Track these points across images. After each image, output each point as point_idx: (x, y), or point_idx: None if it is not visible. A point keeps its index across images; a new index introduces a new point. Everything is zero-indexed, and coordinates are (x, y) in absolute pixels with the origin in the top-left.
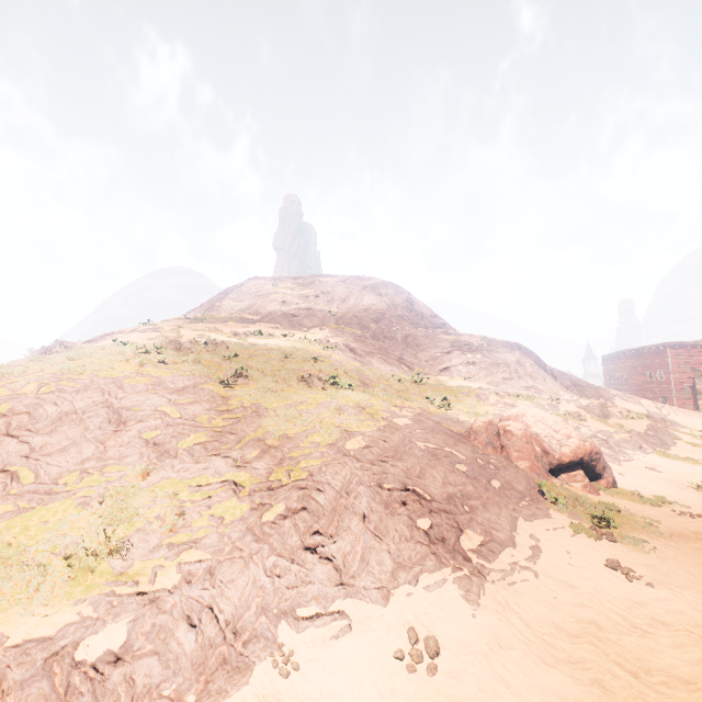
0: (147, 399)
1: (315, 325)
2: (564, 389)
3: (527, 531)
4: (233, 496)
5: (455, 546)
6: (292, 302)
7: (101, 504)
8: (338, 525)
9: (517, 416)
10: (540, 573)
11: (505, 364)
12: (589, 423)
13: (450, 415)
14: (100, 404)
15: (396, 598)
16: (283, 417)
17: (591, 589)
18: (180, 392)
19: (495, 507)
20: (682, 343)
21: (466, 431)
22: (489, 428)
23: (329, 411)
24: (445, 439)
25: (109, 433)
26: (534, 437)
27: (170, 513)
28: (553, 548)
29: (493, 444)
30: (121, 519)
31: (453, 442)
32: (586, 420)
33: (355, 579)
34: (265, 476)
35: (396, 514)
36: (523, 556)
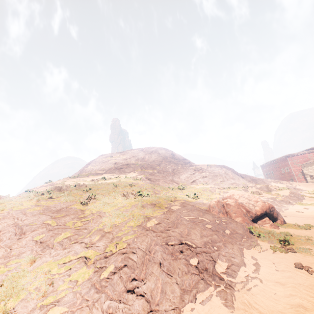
0: (39, 218)
1: (131, 171)
2: (248, 182)
3: (249, 255)
4: (84, 265)
5: (213, 272)
6: (119, 162)
7: (1, 286)
8: (146, 272)
9: (230, 196)
10: (262, 279)
11: (219, 175)
12: (263, 195)
13: (198, 201)
14: (11, 225)
15: (185, 313)
16: (113, 215)
17: (292, 283)
18: (58, 211)
19: (230, 244)
20: (292, 154)
21: (208, 207)
22: (218, 204)
23: (137, 208)
24: (198, 213)
25: (14, 241)
26: (241, 204)
27: (44, 284)
28: (265, 263)
29: (222, 212)
30: (11, 294)
31: (202, 214)
32: (262, 194)
33: (159, 306)
34: (103, 250)
35: (178, 259)
36: (251, 270)
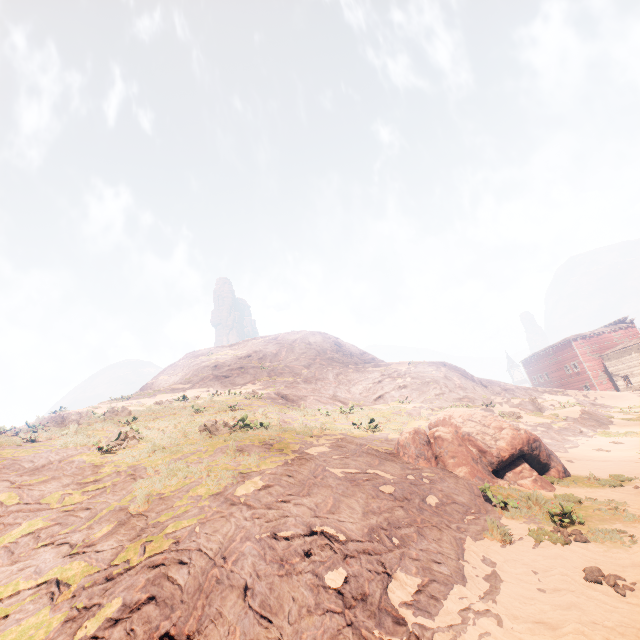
0: None
1: (247, 381)
2: (495, 394)
3: (478, 554)
4: (45, 605)
5: (382, 604)
6: (224, 364)
7: None
8: (202, 615)
9: (444, 419)
10: (503, 615)
11: (434, 381)
12: (526, 419)
13: (378, 435)
14: None
15: None
16: (163, 473)
17: (577, 624)
18: (36, 470)
19: (433, 530)
20: (581, 335)
21: (395, 448)
22: (416, 437)
23: (226, 455)
24: (369, 460)
25: None
26: (466, 437)
27: None
28: (514, 572)
29: (424, 455)
30: None
31: (378, 462)
32: (522, 417)
33: None
34: (109, 560)
35: (295, 574)
36: (477, 594)
